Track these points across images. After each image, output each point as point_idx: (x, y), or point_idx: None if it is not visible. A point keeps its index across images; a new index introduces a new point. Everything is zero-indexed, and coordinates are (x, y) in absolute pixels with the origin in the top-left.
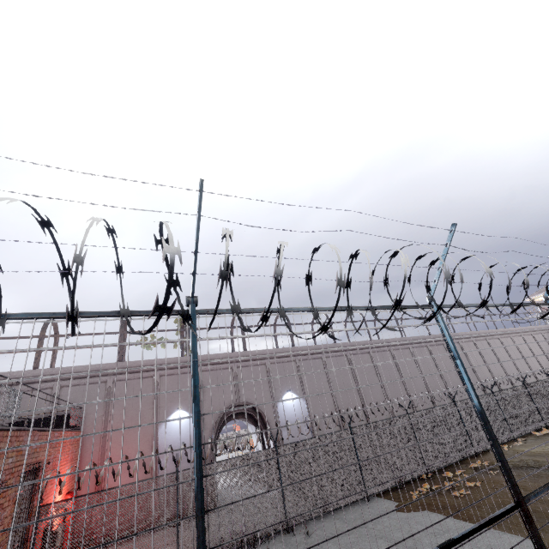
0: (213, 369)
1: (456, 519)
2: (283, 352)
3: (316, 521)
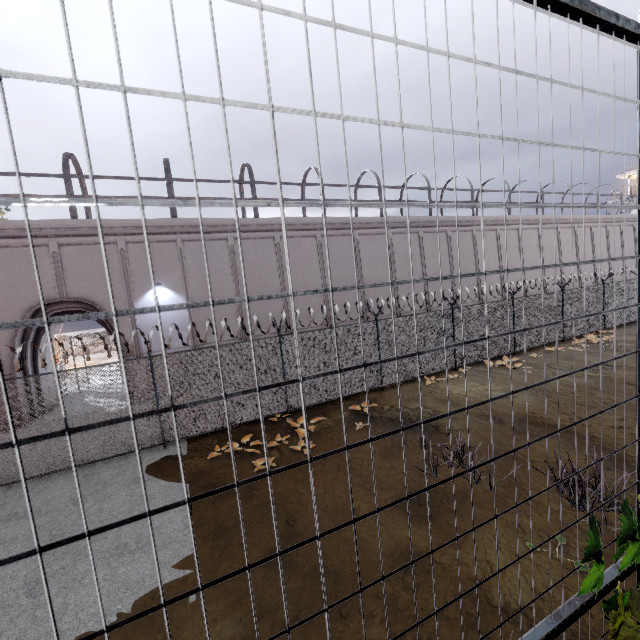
0: (8, 245)
1: (194, 518)
2: (150, 227)
3: (63, 473)
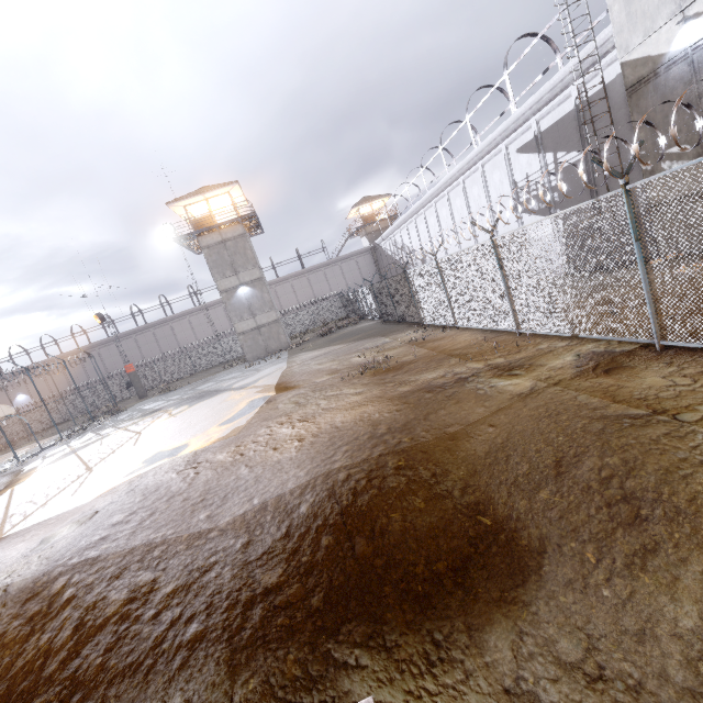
0: None
1: None
2: (9, 375)
3: None
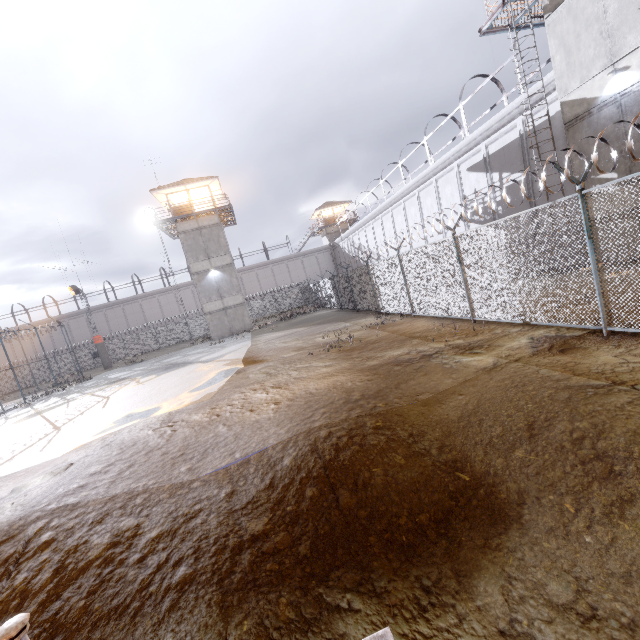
0: None
1: None
2: None
3: None
